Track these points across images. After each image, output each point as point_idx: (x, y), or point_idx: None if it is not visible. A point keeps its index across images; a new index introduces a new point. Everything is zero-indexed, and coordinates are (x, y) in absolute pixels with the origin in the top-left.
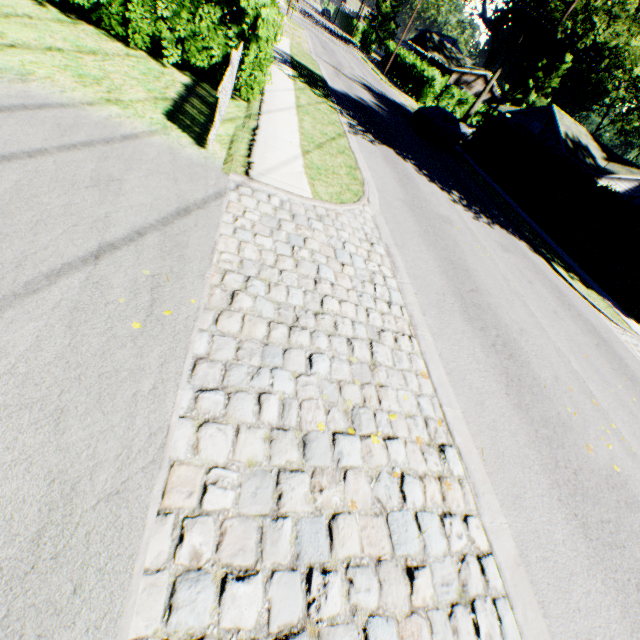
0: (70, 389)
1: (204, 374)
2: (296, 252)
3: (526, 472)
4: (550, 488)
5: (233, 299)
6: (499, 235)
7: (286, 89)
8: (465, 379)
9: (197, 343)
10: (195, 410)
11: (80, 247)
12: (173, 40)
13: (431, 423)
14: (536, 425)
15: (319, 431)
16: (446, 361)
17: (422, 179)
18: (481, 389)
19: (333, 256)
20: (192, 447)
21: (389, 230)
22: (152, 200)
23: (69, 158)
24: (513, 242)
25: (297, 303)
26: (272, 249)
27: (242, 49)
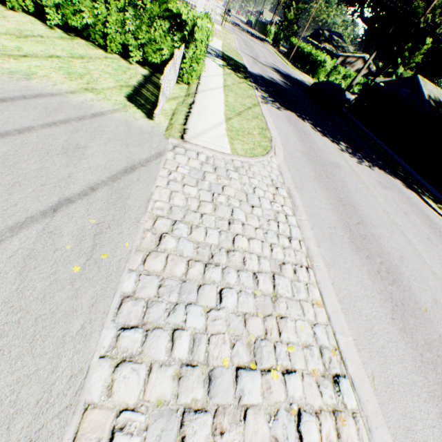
0: (8, 333)
1: (127, 312)
2: (215, 198)
3: (415, 400)
4: (439, 417)
5: (160, 241)
6: (378, 175)
7: (217, 74)
8: (355, 306)
9: (125, 282)
10: (115, 349)
11: (43, 202)
12: (136, 45)
13: (326, 352)
14: (421, 349)
15: (224, 366)
16: (338, 289)
17: (317, 134)
18: (369, 315)
19: (245, 200)
20: (107, 388)
21: (290, 176)
22: (107, 161)
23: (49, 132)
24: (390, 180)
25: (213, 242)
26: (196, 196)
27: (184, 48)
